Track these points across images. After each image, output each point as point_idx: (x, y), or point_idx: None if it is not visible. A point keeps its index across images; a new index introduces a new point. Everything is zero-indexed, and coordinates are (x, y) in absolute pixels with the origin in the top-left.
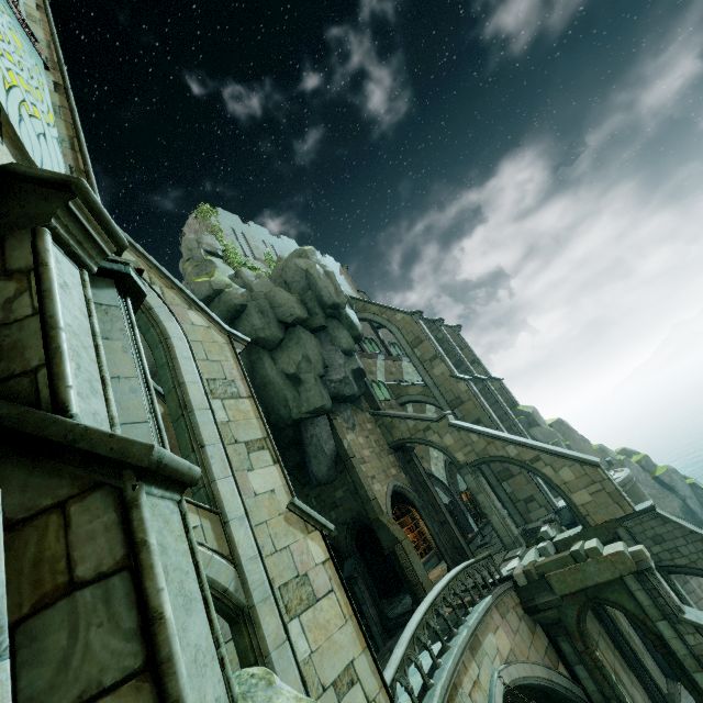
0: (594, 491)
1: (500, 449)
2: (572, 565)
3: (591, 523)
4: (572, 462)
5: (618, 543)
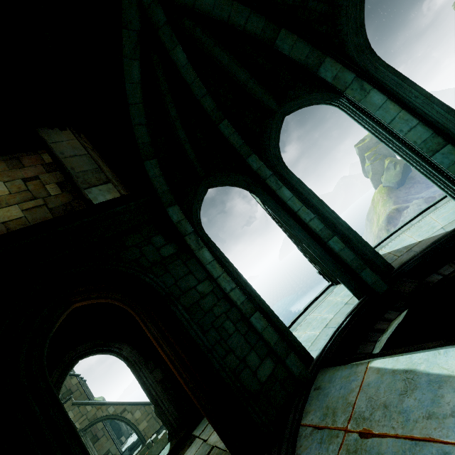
0: (149, 419)
1: (105, 411)
2: (147, 452)
3: (147, 439)
4: (141, 406)
5: (163, 431)
